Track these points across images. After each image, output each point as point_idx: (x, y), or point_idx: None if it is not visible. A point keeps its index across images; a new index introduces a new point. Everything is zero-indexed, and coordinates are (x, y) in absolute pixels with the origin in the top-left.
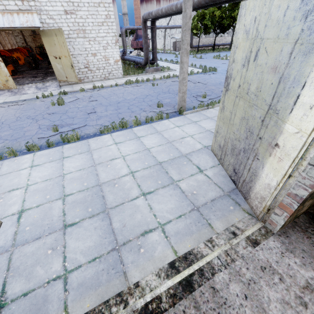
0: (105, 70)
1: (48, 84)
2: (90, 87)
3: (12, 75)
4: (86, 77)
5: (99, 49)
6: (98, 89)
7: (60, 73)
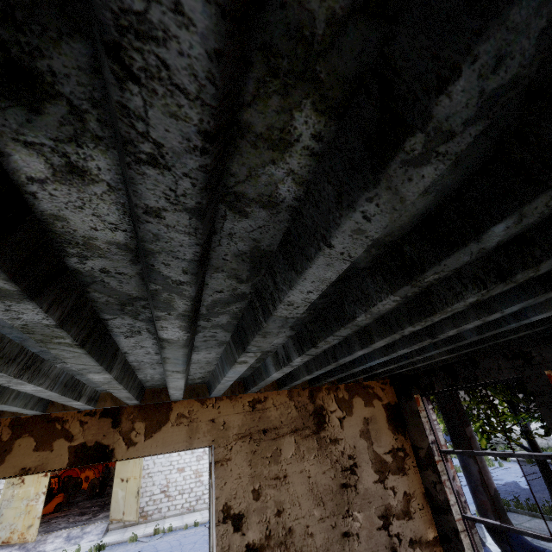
0: (193, 493)
1: (90, 528)
2: (152, 531)
3: (52, 512)
4: (158, 510)
5: (191, 461)
6: (161, 534)
7: (117, 506)
